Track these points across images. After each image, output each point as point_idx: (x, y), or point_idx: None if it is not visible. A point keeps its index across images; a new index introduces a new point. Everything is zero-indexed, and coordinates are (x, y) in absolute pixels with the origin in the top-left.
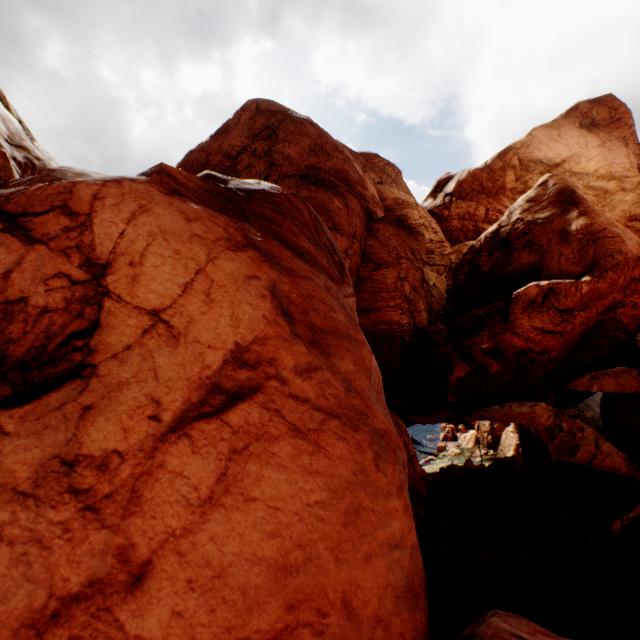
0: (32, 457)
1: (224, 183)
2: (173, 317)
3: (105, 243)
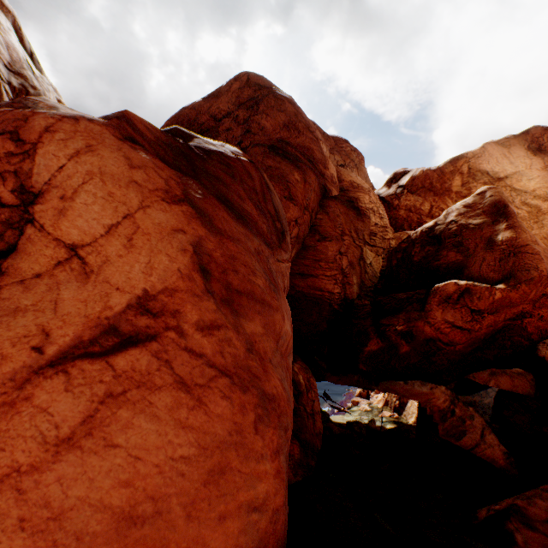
0: None
1: (189, 139)
2: (90, 254)
3: (42, 173)
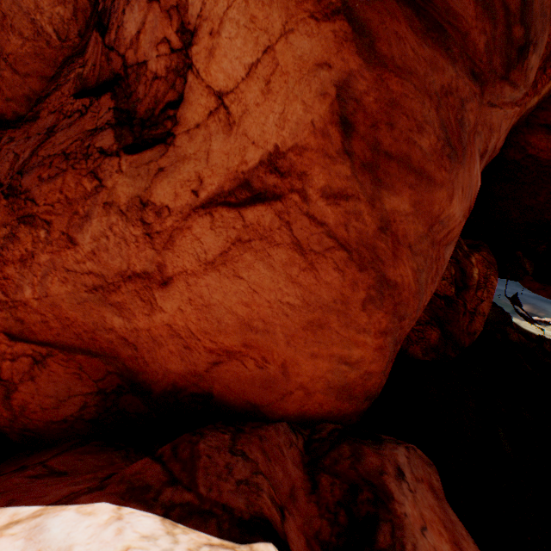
0: (129, 192)
1: None
2: (232, 104)
3: (195, 3)
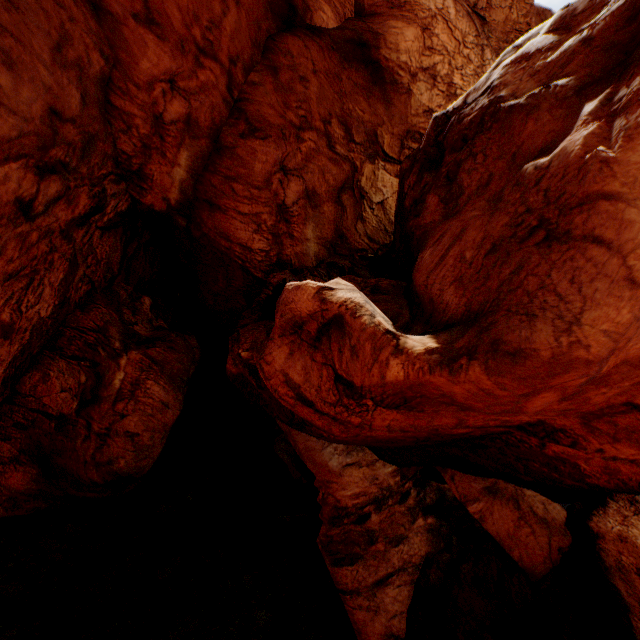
0: None
1: None
2: None
3: None
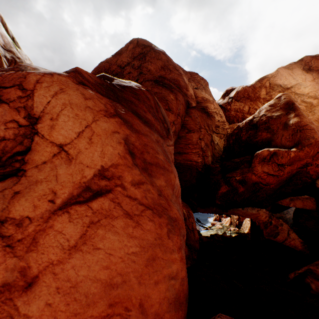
0: None
1: (111, 80)
2: (70, 149)
3: (39, 106)
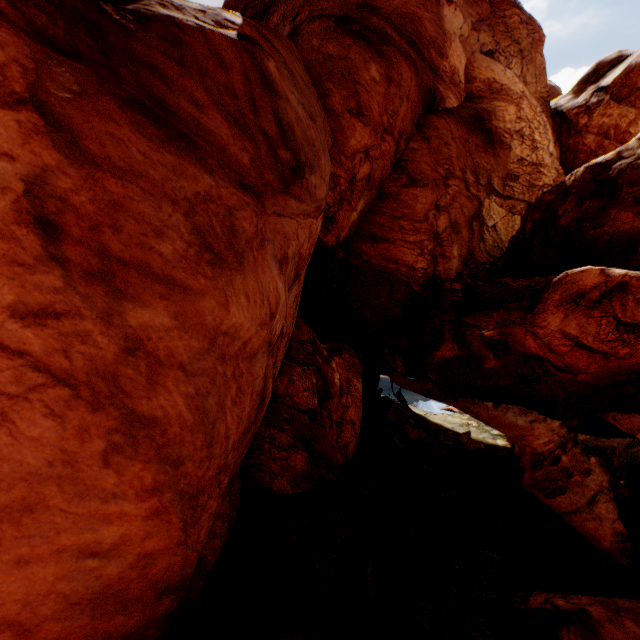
0: None
1: (134, 0)
2: None
3: None
